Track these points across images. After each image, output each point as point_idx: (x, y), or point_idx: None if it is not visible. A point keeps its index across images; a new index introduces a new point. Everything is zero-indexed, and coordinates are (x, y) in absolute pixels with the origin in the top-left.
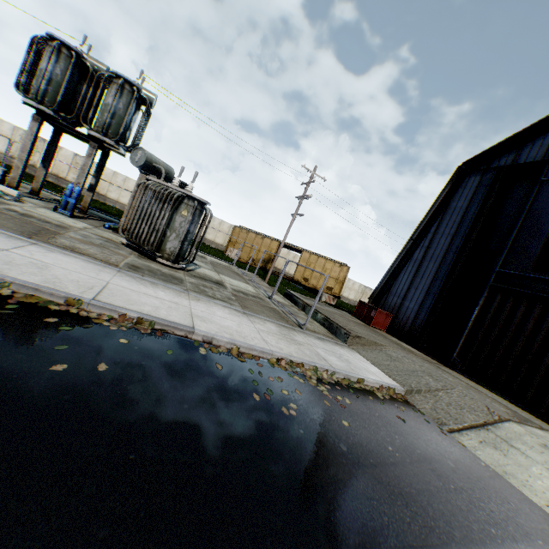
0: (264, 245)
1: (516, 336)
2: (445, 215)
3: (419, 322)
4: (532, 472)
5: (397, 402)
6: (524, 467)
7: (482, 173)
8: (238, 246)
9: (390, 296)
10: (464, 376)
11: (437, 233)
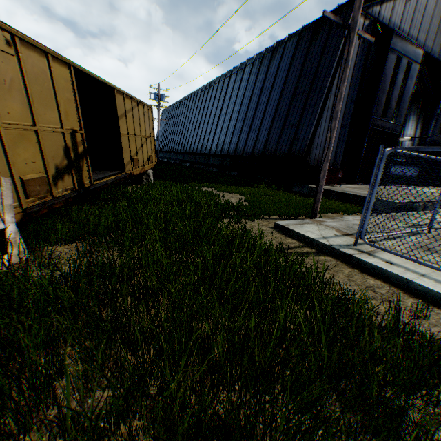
0: (38, 91)
1: (375, 155)
2: None
3: (337, 165)
4: None
5: None
6: None
7: (365, 17)
8: None
9: (314, 150)
10: (363, 184)
11: None
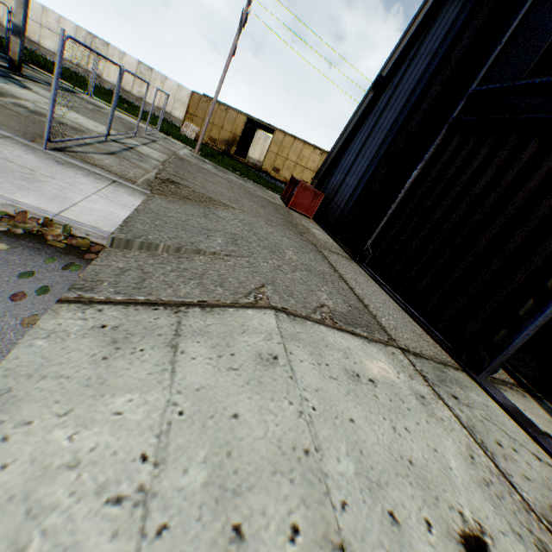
0: (228, 121)
1: (456, 205)
2: (436, 20)
3: (352, 204)
4: (99, 406)
5: (21, 241)
6: (103, 391)
7: None
8: (196, 121)
9: (336, 172)
10: (367, 272)
11: (415, 57)
